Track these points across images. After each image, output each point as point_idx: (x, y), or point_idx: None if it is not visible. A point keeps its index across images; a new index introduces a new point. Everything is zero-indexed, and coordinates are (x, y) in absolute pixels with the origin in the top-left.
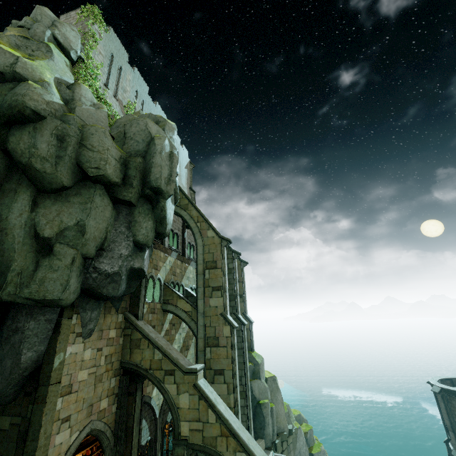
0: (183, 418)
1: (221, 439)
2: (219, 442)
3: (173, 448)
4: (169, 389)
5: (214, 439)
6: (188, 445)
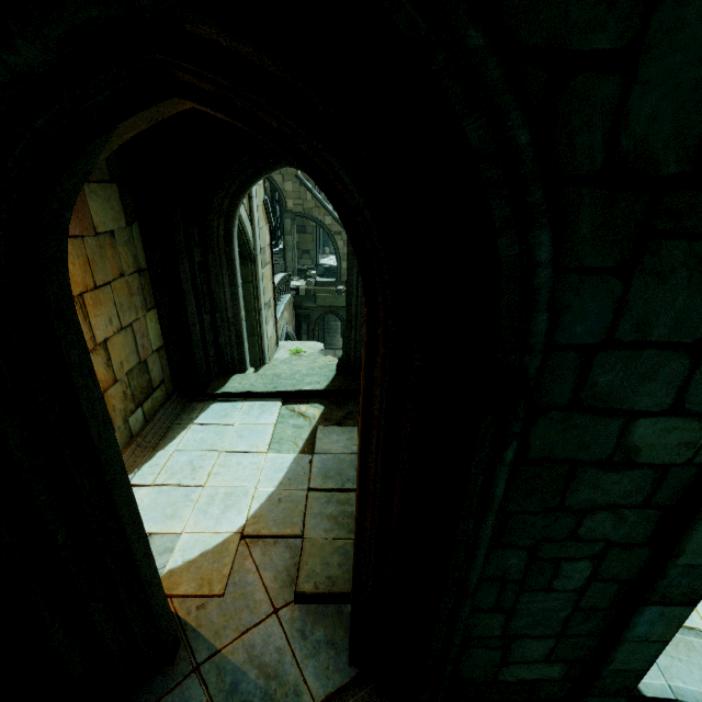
0: (289, 198)
1: (315, 210)
2: (314, 211)
3: (283, 214)
4: (276, 178)
5: (311, 210)
6: (293, 213)
